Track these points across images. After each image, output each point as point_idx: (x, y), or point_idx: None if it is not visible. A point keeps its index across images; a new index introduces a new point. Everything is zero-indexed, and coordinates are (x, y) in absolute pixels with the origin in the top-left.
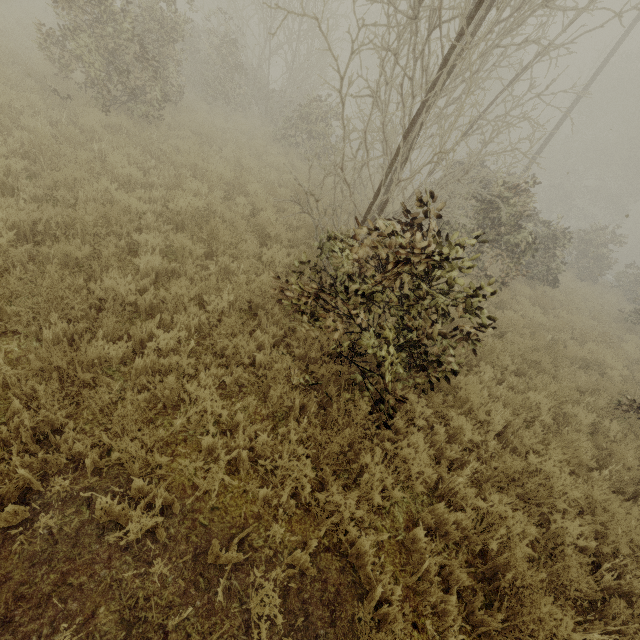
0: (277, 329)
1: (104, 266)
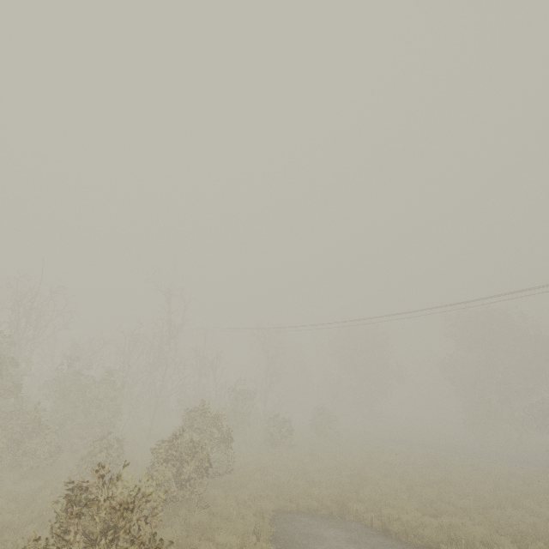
0: None
1: None
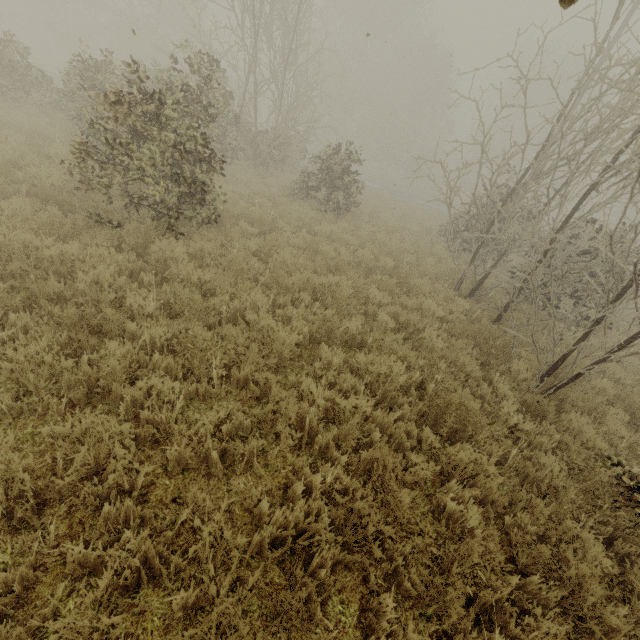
0: (636, 548)
1: (448, 560)
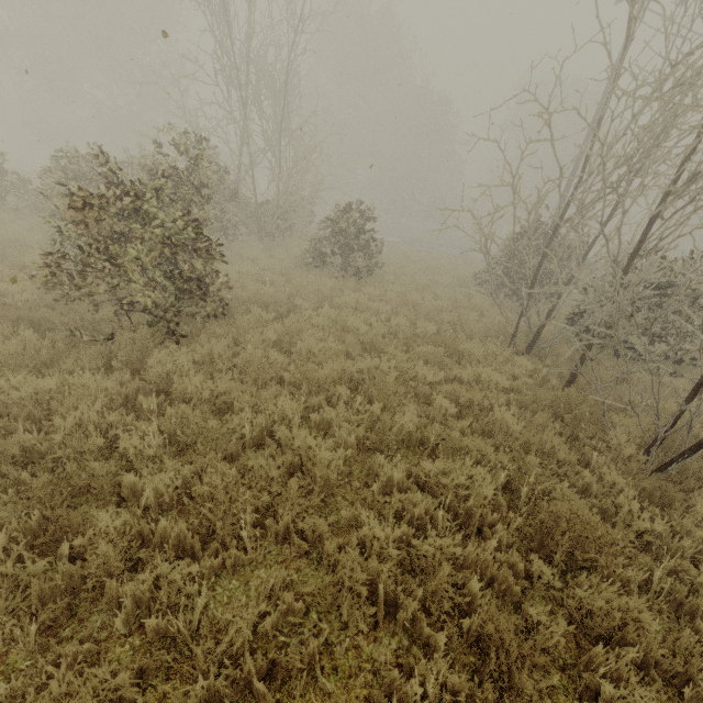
0: None
1: None
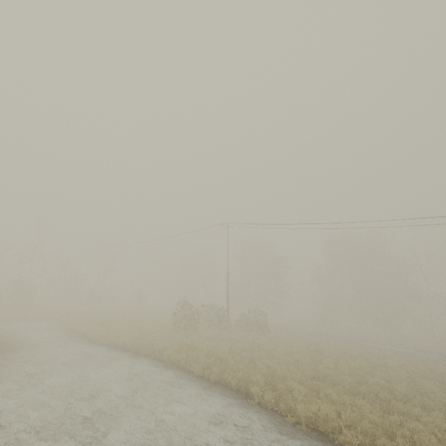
0: None
1: None
